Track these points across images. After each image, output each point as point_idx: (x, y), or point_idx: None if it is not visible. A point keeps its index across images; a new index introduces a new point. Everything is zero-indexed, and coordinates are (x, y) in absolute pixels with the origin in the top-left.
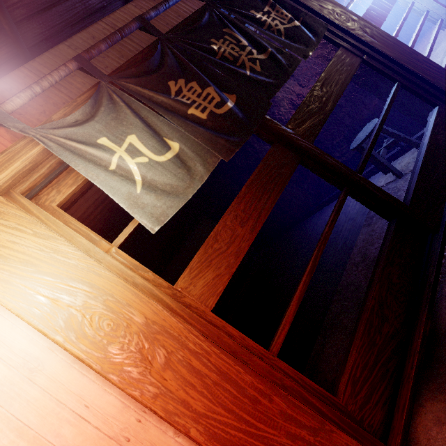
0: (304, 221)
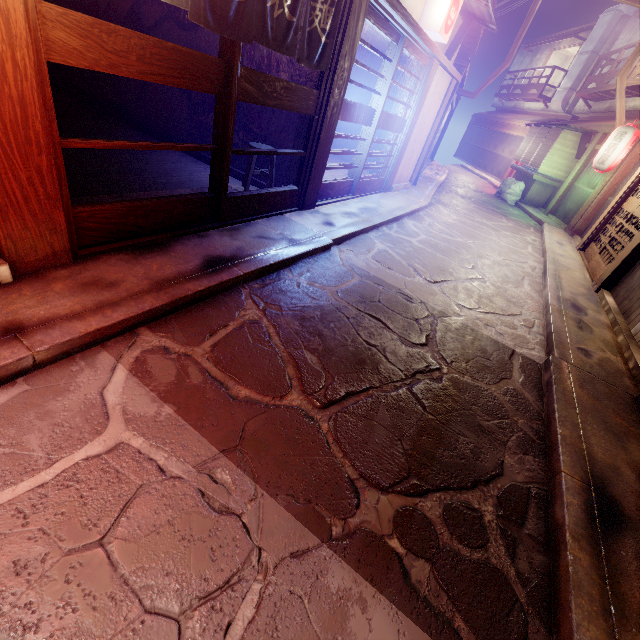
0: (153, 138)
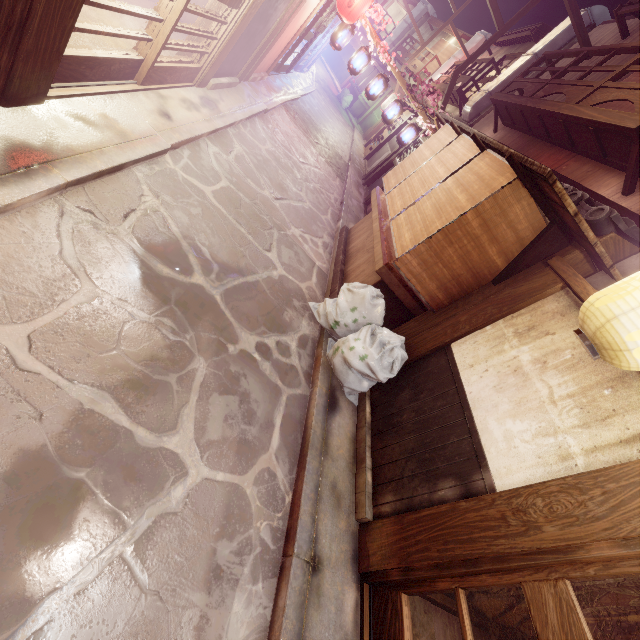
0: None
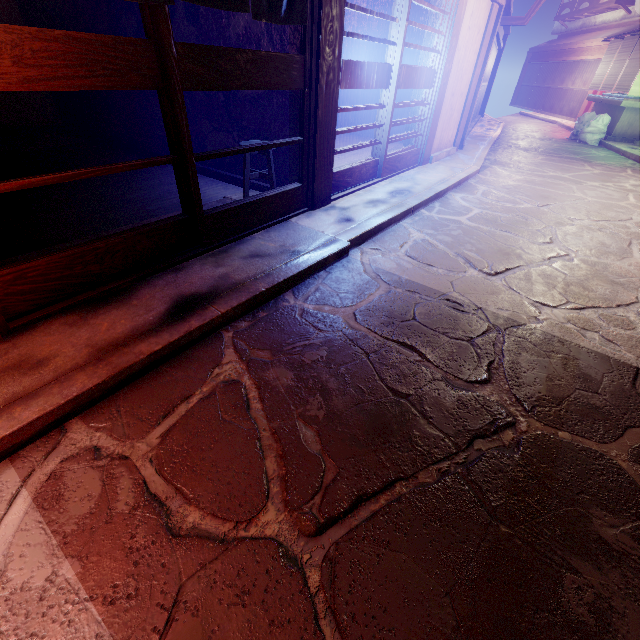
0: None
